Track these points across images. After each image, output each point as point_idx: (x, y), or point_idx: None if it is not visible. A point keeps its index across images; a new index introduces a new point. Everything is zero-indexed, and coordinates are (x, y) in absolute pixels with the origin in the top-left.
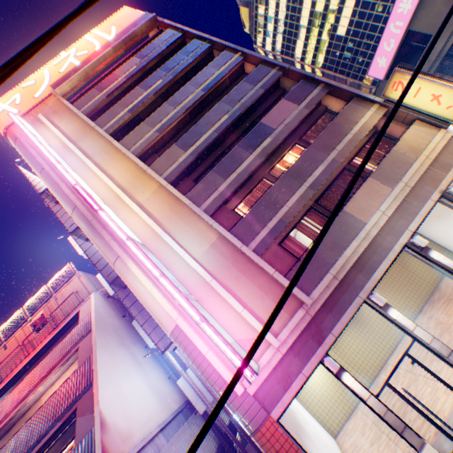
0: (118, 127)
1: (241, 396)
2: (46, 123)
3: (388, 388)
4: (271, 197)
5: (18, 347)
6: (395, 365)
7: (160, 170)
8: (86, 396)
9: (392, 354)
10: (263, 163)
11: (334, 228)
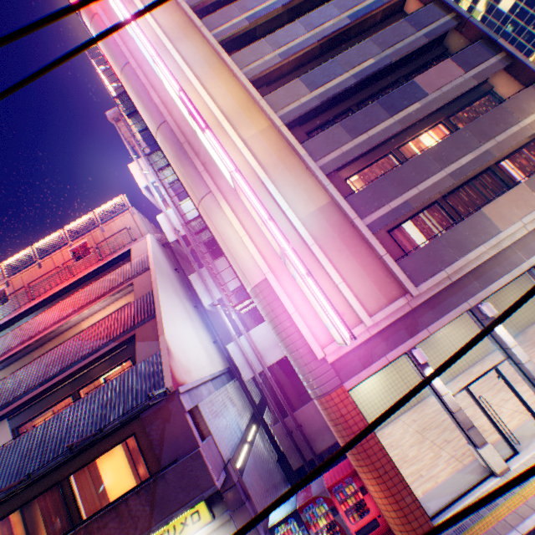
0: (230, 36)
1: (317, 361)
2: (136, 4)
3: (440, 407)
4: (402, 174)
5: (57, 269)
6: (480, 375)
7: (275, 106)
8: (146, 326)
9: (450, 382)
10: (395, 136)
11: (464, 228)
